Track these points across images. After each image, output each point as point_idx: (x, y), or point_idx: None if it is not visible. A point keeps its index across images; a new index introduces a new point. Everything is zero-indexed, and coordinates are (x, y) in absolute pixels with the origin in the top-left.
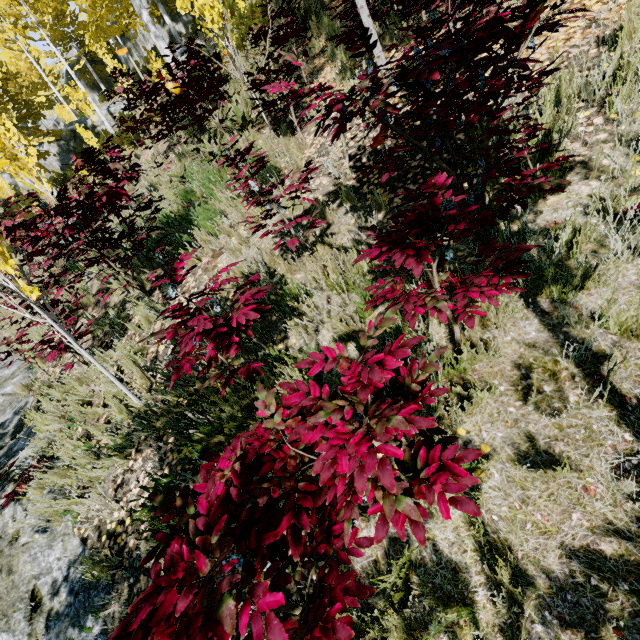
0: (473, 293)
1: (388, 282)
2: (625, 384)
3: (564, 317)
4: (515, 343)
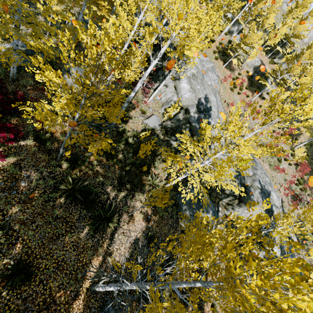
0: None
1: None
2: None
3: None
4: None
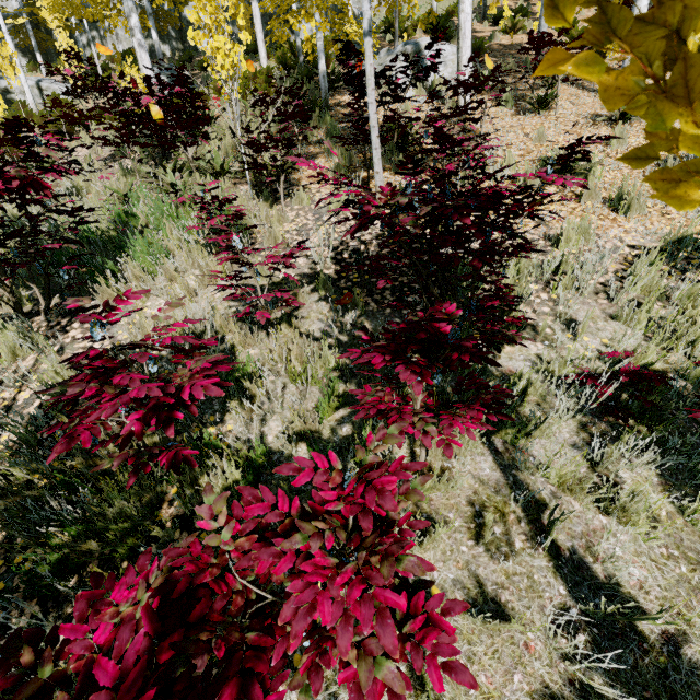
0: (459, 423)
1: (377, 390)
2: (560, 535)
3: (514, 460)
4: (471, 477)
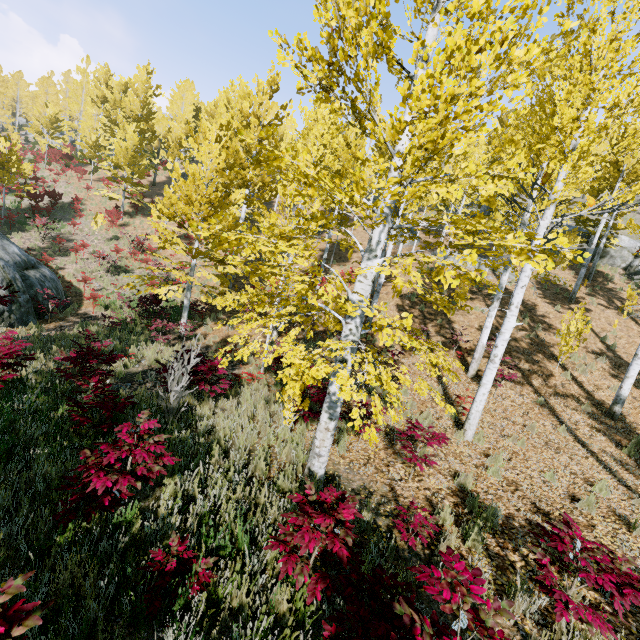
0: None
1: None
2: None
3: None
4: None
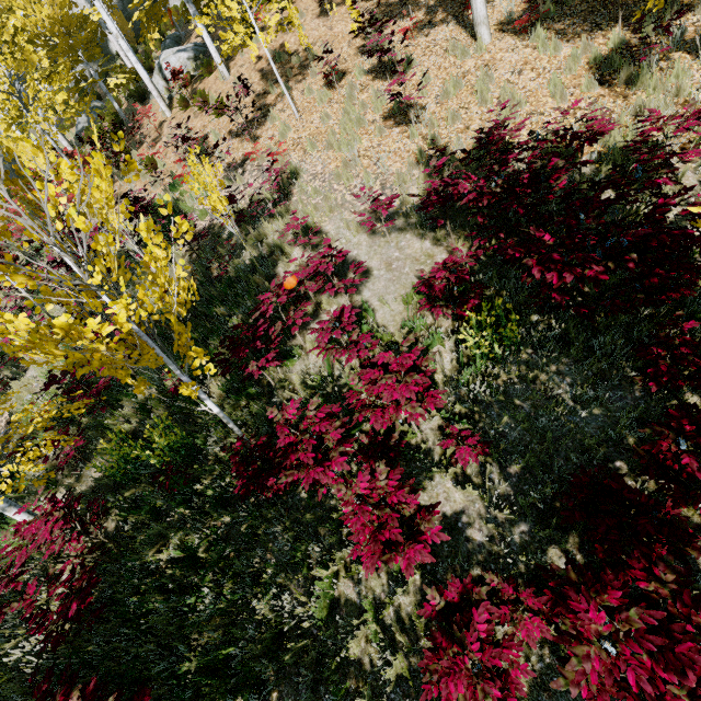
0: None
1: None
2: None
3: None
4: None
